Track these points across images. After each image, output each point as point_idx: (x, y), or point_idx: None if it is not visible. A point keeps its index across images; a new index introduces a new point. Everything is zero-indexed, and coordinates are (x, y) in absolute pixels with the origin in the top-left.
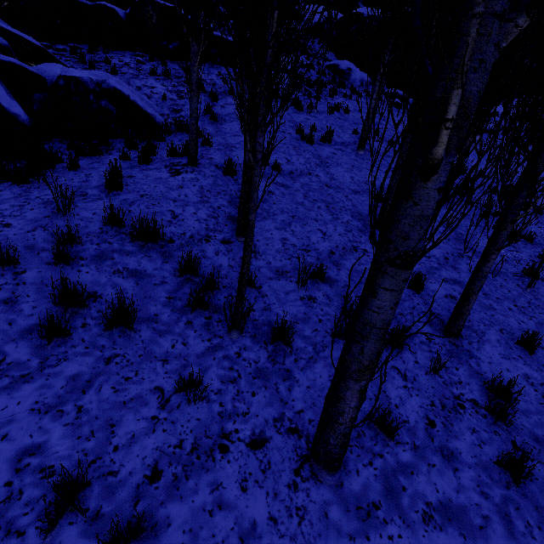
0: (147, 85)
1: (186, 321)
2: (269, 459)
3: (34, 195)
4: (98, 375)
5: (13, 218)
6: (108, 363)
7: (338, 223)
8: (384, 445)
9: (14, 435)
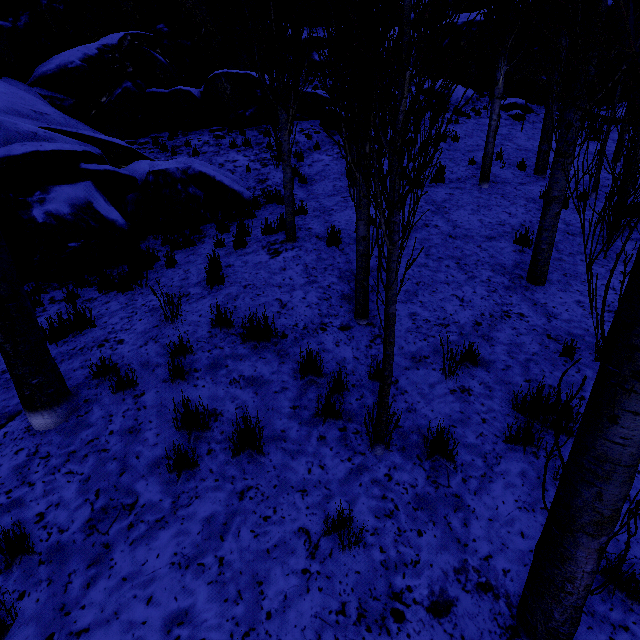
0: (229, 160)
1: (318, 436)
2: (462, 632)
3: (139, 302)
4: (233, 515)
5: (124, 333)
6: (241, 498)
7: (477, 283)
8: (626, 611)
9: (158, 598)
